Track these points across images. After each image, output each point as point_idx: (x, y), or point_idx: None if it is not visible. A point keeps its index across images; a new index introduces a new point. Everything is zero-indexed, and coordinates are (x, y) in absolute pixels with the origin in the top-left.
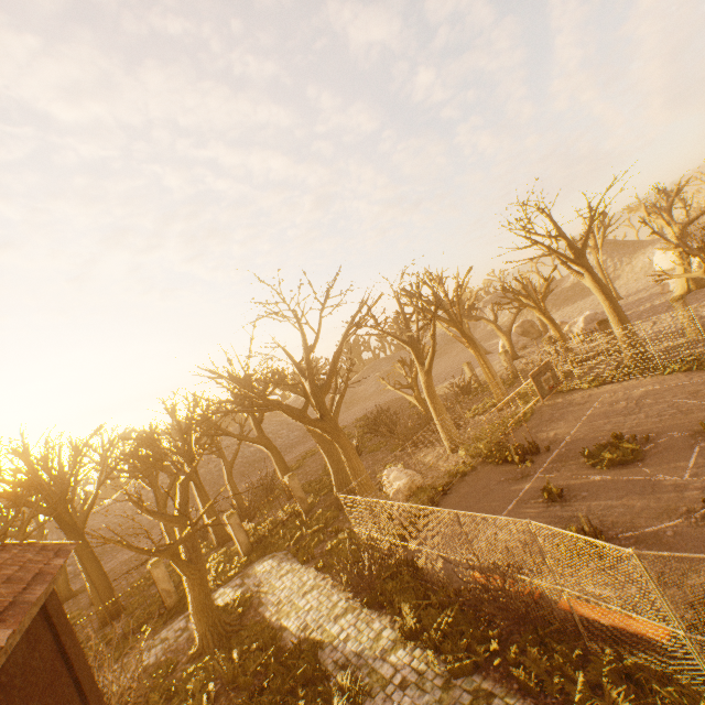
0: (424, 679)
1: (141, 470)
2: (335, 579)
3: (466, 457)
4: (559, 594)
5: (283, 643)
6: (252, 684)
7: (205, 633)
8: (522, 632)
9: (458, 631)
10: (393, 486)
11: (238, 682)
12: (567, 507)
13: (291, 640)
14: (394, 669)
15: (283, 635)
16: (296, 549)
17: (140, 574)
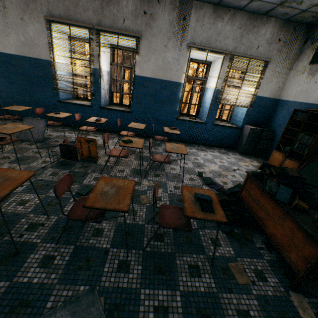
0: None
1: None
2: None
3: None
4: None
5: None
6: None
7: None
8: None
9: None
10: None
11: None
12: None
13: None
14: None
15: None
16: None
17: None
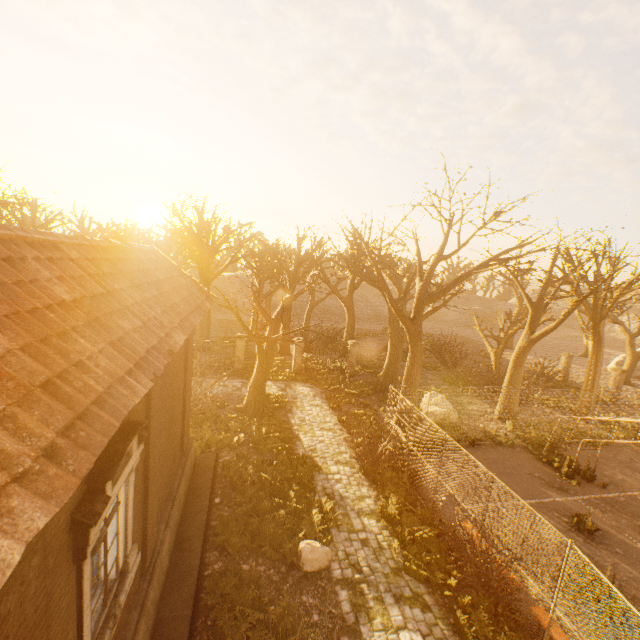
0: (382, 552)
1: (258, 270)
2: (348, 437)
3: (510, 432)
4: (533, 599)
5: (294, 447)
6: (265, 455)
7: (251, 402)
8: (482, 596)
9: (426, 548)
10: (430, 407)
11: (258, 446)
12: (591, 546)
13: (302, 451)
14: (363, 527)
15: (297, 442)
16: (330, 395)
17: (225, 334)
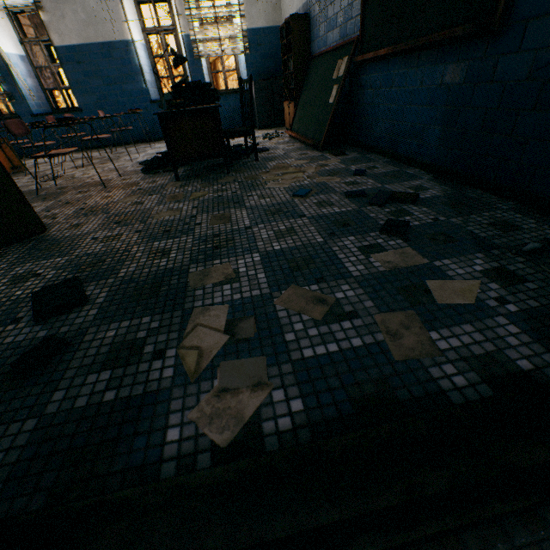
0: None
1: None
2: None
3: None
4: None
5: None
6: None
7: None
8: None
9: None
10: None
11: None
12: None
13: None
14: None
15: None
16: None
17: None
